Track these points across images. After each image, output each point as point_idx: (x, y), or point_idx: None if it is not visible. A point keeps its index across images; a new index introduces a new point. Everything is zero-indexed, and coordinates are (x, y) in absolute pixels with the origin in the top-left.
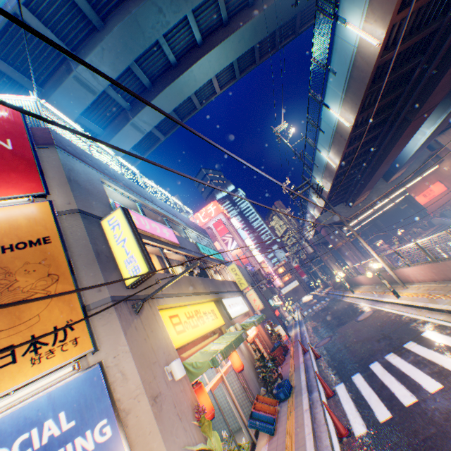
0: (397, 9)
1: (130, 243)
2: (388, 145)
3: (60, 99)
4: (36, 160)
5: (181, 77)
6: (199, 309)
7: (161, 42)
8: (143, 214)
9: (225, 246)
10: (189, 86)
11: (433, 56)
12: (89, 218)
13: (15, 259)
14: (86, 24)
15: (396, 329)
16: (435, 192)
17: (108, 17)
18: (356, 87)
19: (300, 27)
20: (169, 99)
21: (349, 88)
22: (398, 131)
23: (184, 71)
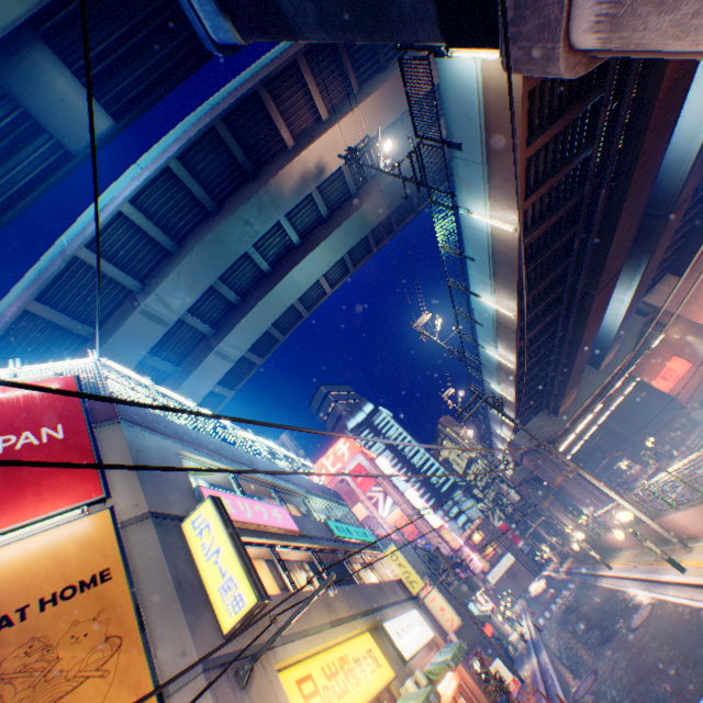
0: (523, 197)
1: (227, 554)
2: (576, 326)
3: (121, 340)
4: (95, 446)
5: (278, 285)
6: (345, 654)
7: (250, 252)
8: (240, 491)
9: (375, 509)
10: (290, 293)
11: (587, 225)
12: (164, 522)
13: (58, 618)
14: (158, 251)
15: (698, 640)
16: (678, 371)
17: (185, 239)
18: (505, 272)
19: (419, 205)
20: (265, 313)
21: (497, 273)
22: (582, 308)
23: (282, 277)
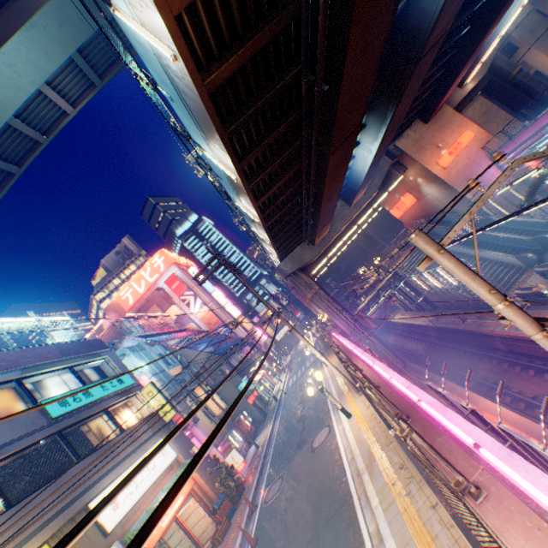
0: None
1: None
2: (319, 183)
3: None
4: None
5: None
6: None
7: None
8: None
9: (188, 308)
10: None
11: (316, 62)
12: None
13: None
14: None
15: (329, 520)
16: (408, 205)
17: None
18: (206, 125)
19: None
20: None
21: (201, 124)
22: (321, 166)
23: None
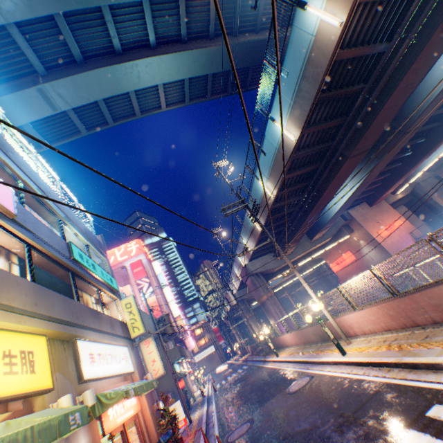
0: None
1: None
2: (323, 185)
3: None
4: None
5: (122, 65)
6: None
7: (107, 18)
8: None
9: (139, 293)
10: (131, 80)
11: (374, 86)
12: None
13: None
14: None
15: (365, 404)
16: (347, 261)
17: None
18: (308, 88)
19: (250, 86)
20: (102, 83)
21: (300, 91)
22: (334, 169)
23: (128, 61)
